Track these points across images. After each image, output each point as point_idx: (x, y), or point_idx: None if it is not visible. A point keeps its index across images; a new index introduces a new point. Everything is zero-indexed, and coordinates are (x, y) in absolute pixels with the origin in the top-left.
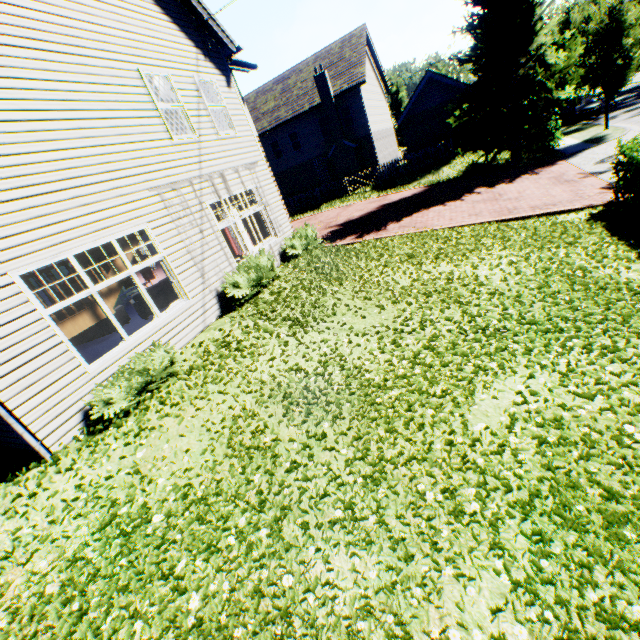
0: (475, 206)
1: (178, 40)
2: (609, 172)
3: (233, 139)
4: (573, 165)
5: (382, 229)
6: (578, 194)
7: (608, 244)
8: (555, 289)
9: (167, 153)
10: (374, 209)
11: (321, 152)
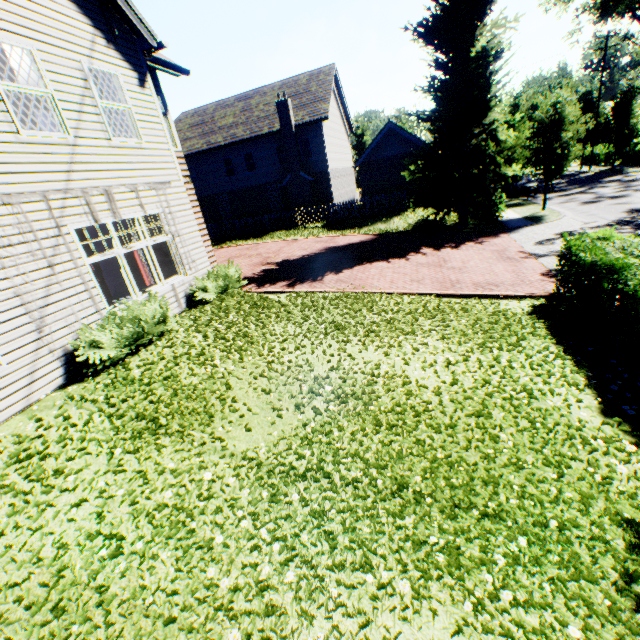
0: (419, 269)
1: (63, 10)
2: (548, 257)
3: (136, 149)
4: (515, 241)
5: (318, 279)
6: (520, 276)
7: (554, 356)
8: (496, 419)
9: (4, 151)
10: (318, 251)
11: (276, 178)
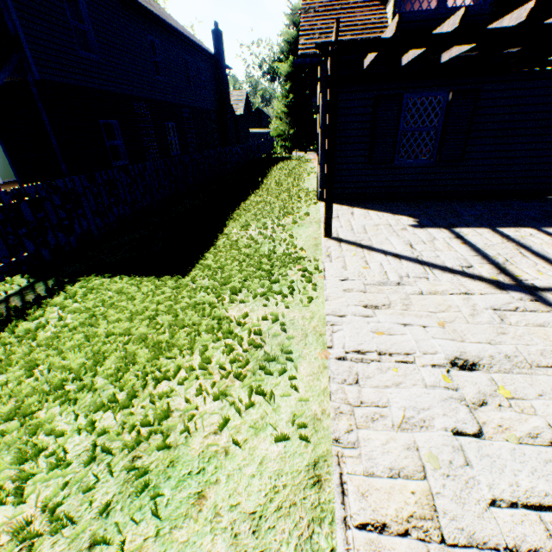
0: None
1: None
2: None
3: None
4: None
5: None
6: None
7: None
8: None
9: None
10: None
11: (215, 107)
